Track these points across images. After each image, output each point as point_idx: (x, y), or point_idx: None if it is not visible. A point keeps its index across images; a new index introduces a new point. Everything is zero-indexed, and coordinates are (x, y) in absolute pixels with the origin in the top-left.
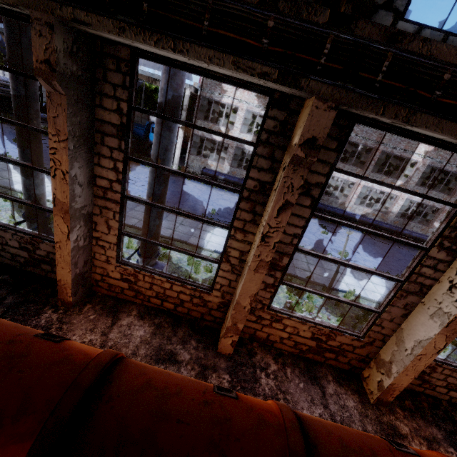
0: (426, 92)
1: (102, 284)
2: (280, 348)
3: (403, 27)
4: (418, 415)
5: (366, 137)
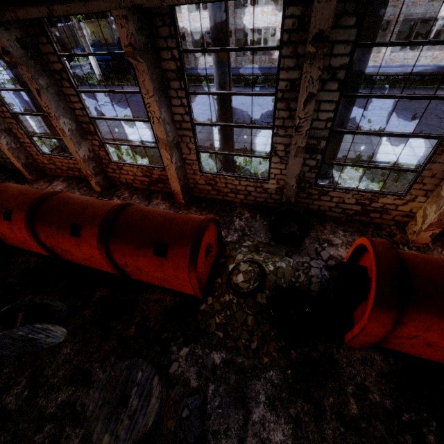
0: None
1: (47, 169)
2: (137, 187)
3: None
4: (207, 210)
5: None
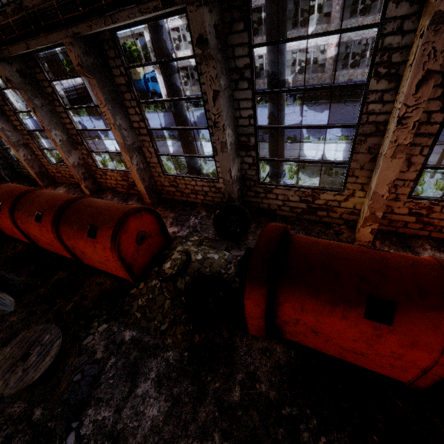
0: (2, 39)
1: (56, 177)
2: (120, 191)
3: (4, 1)
4: (170, 210)
5: None
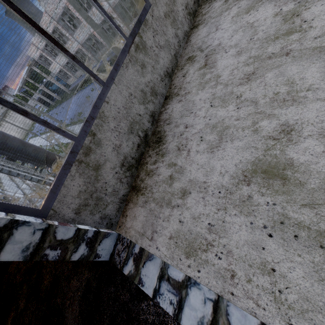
0: None
1: None
2: None
3: None
4: None
5: (57, 4)
